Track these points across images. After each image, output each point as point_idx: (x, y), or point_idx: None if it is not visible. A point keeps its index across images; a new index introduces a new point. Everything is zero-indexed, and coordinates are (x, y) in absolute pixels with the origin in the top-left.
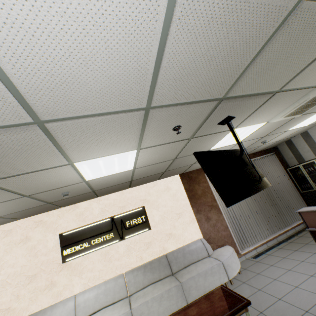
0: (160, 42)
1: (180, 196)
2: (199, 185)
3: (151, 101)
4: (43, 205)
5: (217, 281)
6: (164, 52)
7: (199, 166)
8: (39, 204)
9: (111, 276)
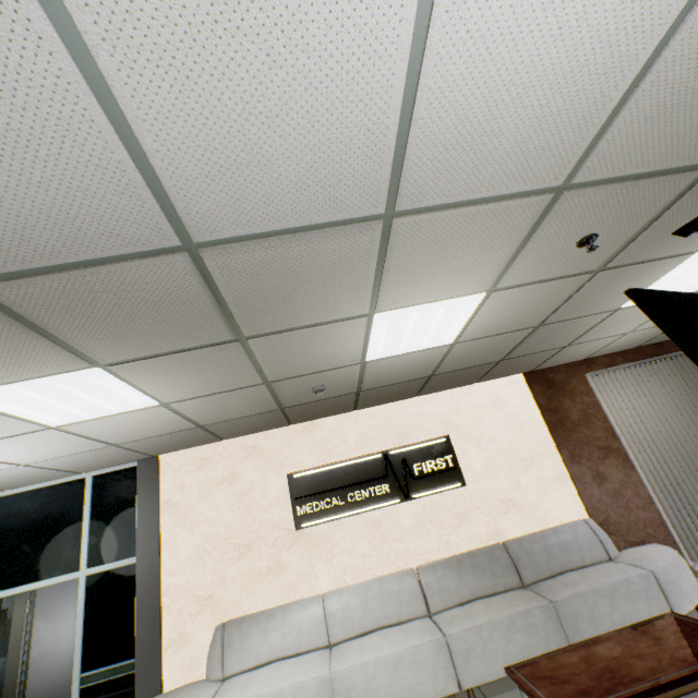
0: (660, 40)
1: (528, 422)
2: (573, 399)
3: (576, 172)
4: (271, 412)
5: (642, 614)
6: (656, 61)
7: (573, 354)
8: (268, 407)
9: (388, 571)
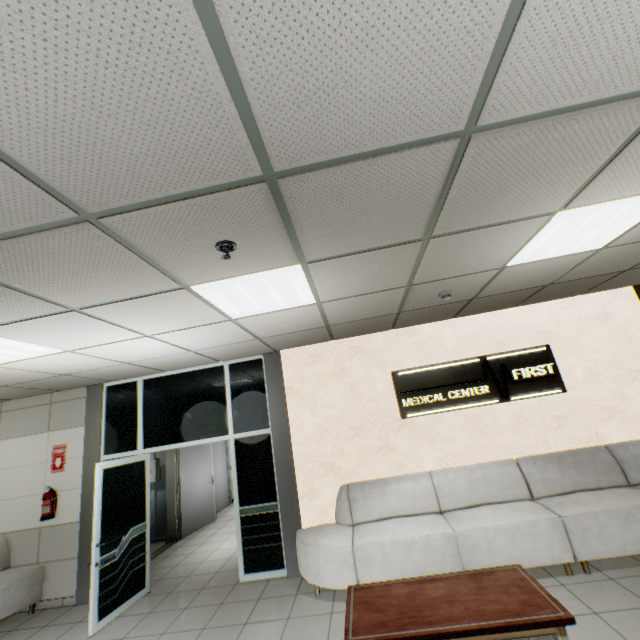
0: None
1: (636, 335)
2: None
3: None
4: (387, 316)
5: None
6: None
7: None
8: (389, 310)
9: (487, 460)
